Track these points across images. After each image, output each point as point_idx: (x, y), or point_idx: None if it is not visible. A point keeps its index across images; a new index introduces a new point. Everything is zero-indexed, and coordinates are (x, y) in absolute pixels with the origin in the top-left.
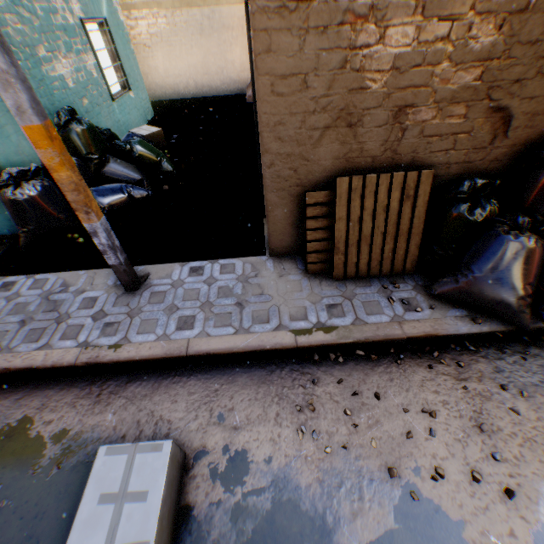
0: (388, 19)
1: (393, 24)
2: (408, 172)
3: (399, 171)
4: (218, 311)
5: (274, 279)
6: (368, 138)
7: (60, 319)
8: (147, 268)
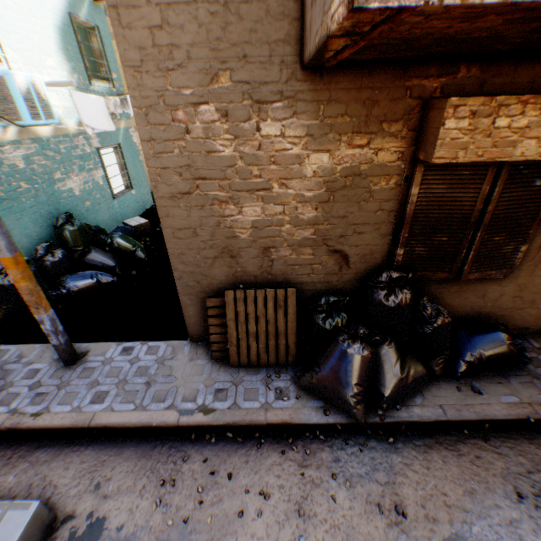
0: (241, 202)
1: (246, 205)
2: (277, 289)
3: (274, 287)
4: (129, 388)
5: (184, 362)
6: (247, 264)
7: (5, 386)
8: (90, 345)
